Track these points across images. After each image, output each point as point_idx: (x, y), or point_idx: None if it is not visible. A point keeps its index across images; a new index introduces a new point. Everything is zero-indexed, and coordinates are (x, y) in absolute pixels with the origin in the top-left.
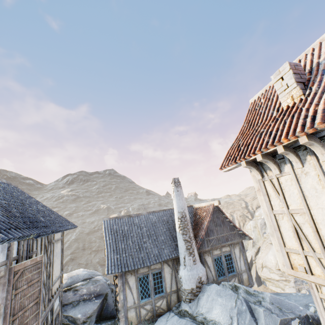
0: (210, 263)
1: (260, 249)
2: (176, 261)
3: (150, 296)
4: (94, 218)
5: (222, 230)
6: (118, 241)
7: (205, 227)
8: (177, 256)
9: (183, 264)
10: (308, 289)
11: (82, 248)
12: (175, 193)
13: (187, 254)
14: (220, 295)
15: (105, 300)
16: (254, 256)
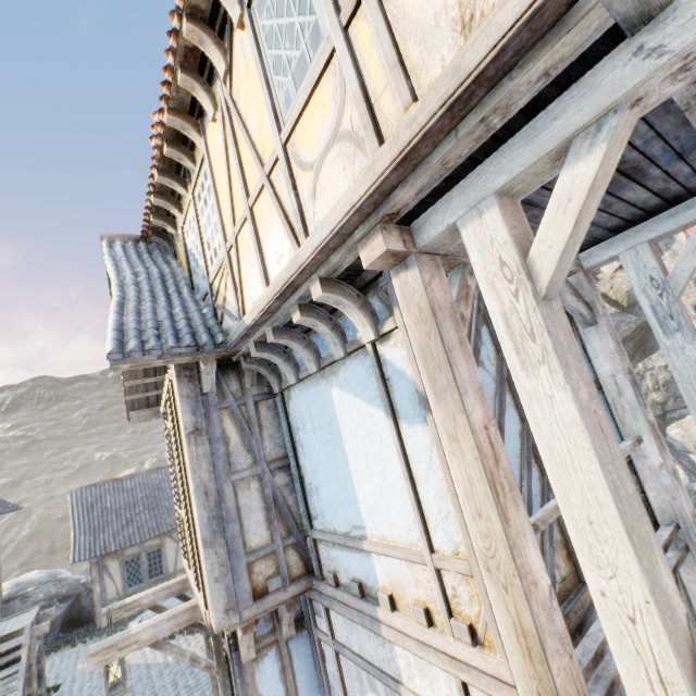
0: None
1: None
2: None
3: (142, 582)
4: (77, 484)
5: None
6: (93, 519)
7: None
8: None
9: None
10: None
11: (48, 551)
12: None
13: None
14: None
15: (78, 603)
16: None
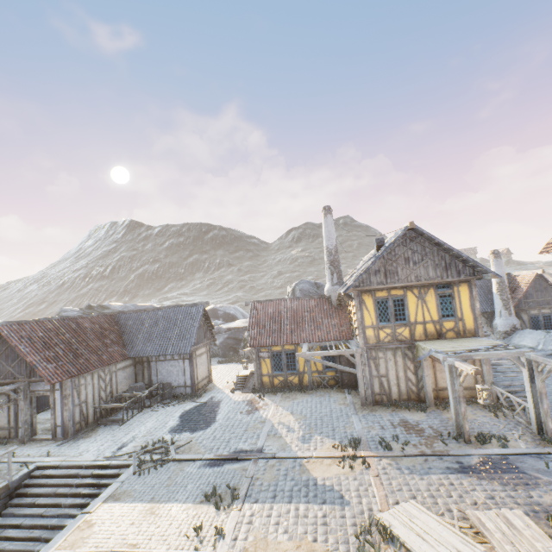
0: (525, 319)
1: None
2: (491, 315)
3: None
4: None
5: (543, 295)
6: None
7: (524, 291)
8: (492, 311)
9: (498, 316)
10: None
11: None
12: (494, 263)
13: (503, 309)
14: (531, 334)
15: None
16: None
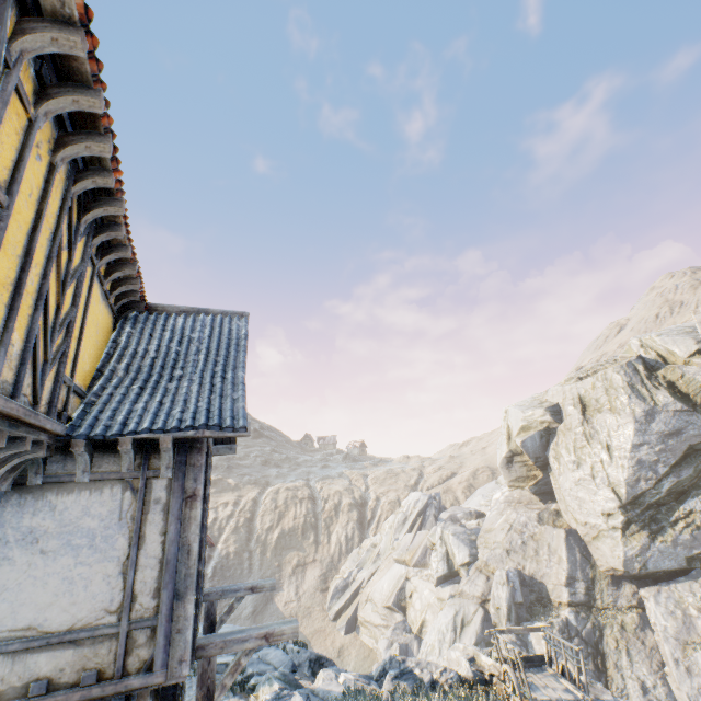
0: None
1: (378, 568)
2: None
3: None
4: None
5: None
6: None
7: None
8: None
9: None
10: (402, 642)
11: None
12: None
13: None
14: None
15: None
16: (367, 581)
